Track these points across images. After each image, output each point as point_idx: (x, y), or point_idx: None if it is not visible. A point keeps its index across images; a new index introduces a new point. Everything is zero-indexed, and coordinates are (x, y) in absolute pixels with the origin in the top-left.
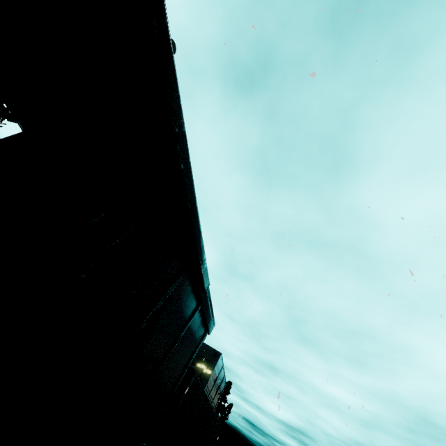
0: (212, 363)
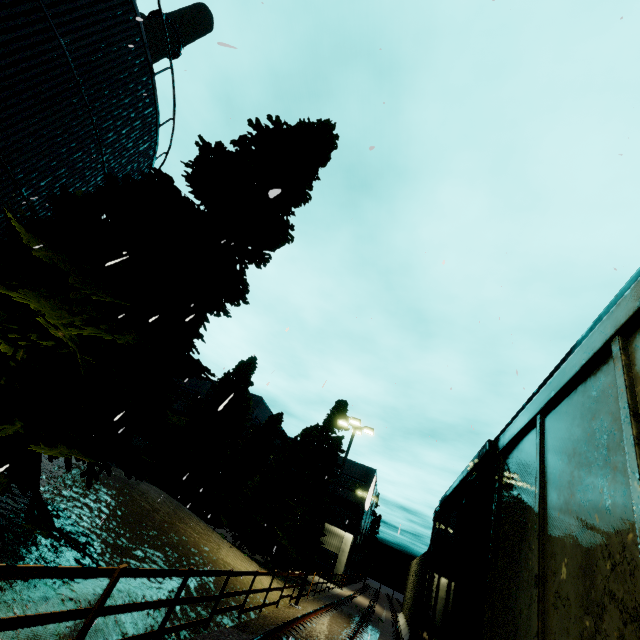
0: (367, 483)
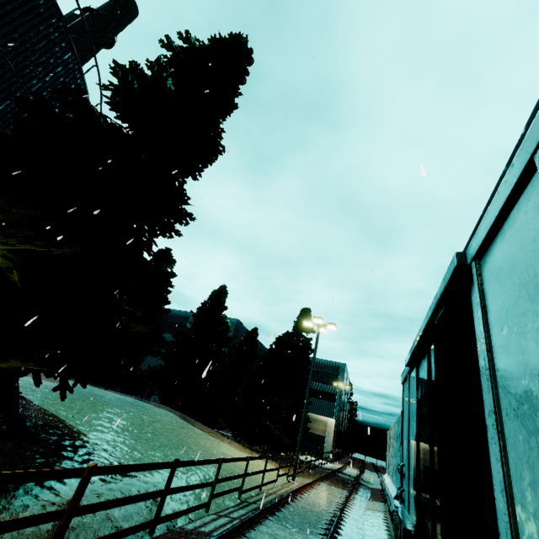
0: (339, 376)
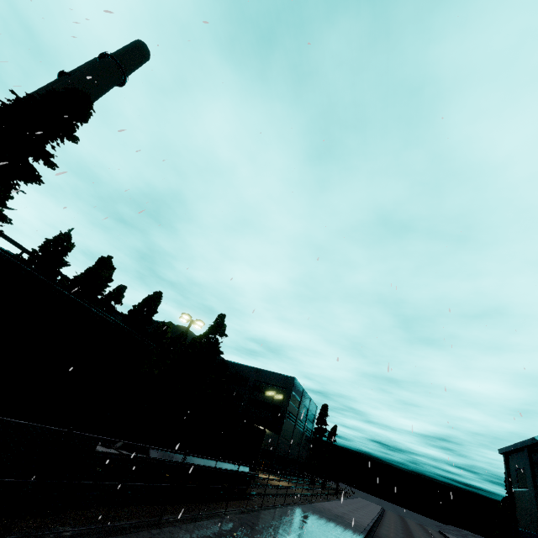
0: (287, 389)
